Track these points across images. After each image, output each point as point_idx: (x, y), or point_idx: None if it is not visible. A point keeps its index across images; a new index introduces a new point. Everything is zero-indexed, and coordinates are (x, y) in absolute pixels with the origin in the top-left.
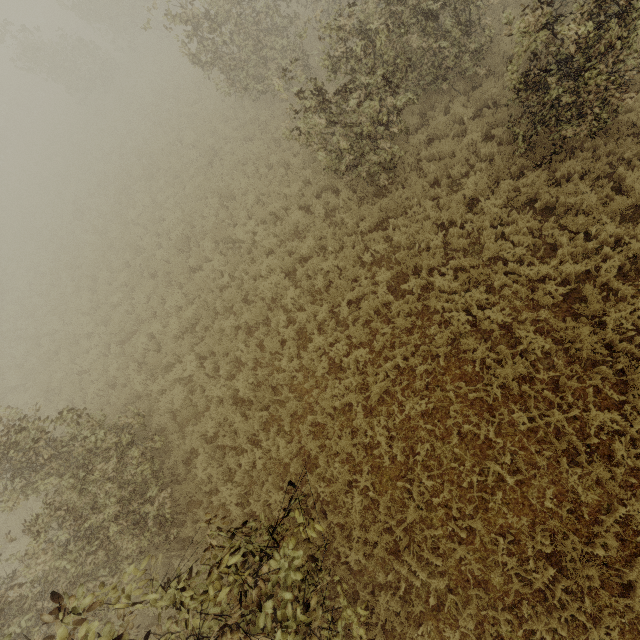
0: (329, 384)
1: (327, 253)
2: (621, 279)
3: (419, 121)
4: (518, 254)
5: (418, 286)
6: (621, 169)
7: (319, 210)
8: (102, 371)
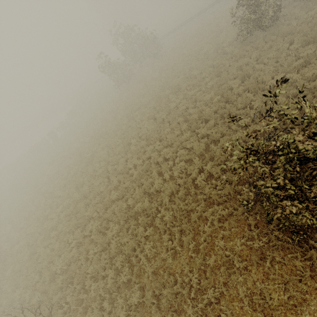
0: None
1: None
2: None
3: None
4: None
5: None
6: None
7: None
8: (198, 170)
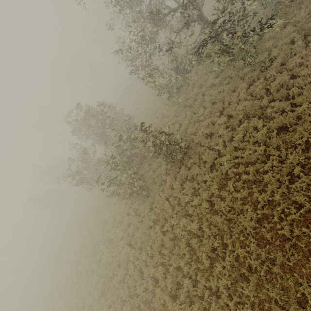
0: (156, 292)
1: (139, 228)
2: (222, 190)
3: (150, 167)
4: (190, 198)
5: (169, 226)
6: (202, 156)
7: (132, 212)
8: None
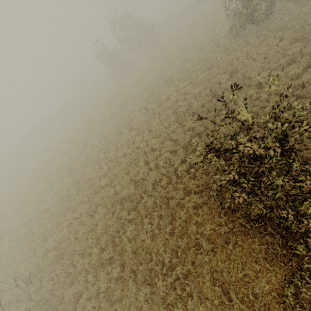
0: None
1: None
2: None
3: None
4: None
5: None
6: None
7: None
8: (180, 161)
